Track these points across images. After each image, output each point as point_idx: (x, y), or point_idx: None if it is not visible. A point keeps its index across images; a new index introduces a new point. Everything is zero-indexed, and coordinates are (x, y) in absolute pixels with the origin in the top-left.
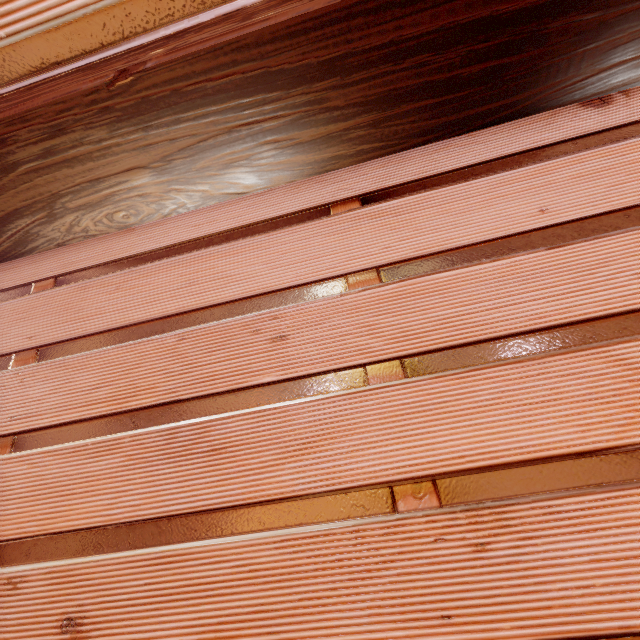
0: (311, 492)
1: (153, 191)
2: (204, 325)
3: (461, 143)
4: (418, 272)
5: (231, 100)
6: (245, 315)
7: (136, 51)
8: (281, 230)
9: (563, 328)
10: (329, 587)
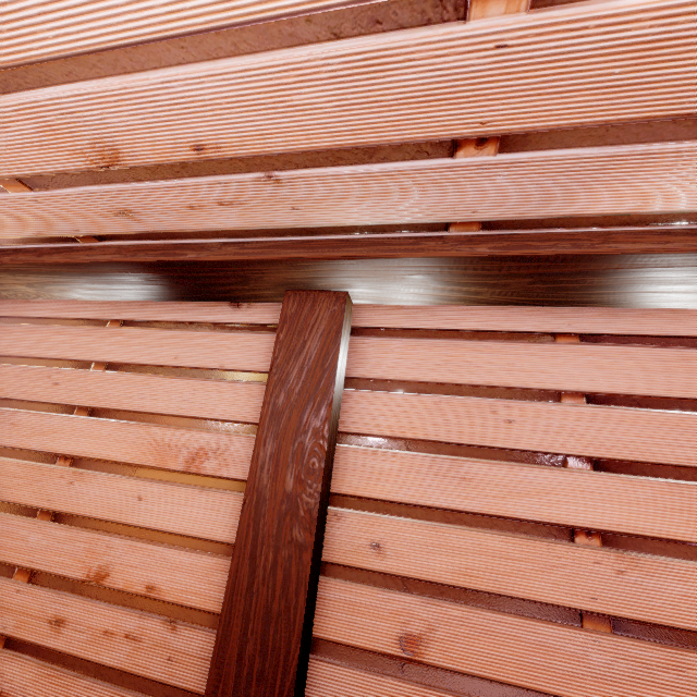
0: (35, 450)
1: (31, 291)
2: (34, 367)
3: (175, 306)
4: (118, 371)
5: (47, 275)
6: (50, 367)
7: (3, 252)
8: (84, 327)
9: (145, 414)
10: (24, 482)
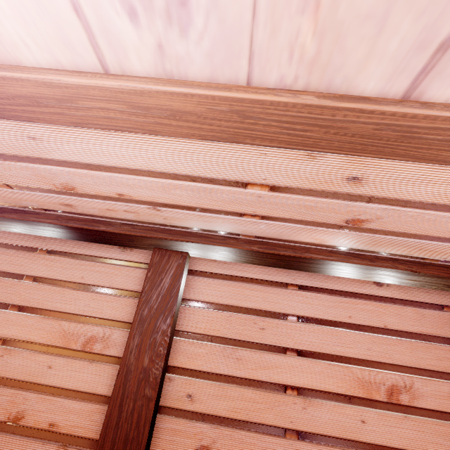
0: None
1: None
2: None
3: (84, 245)
4: (42, 282)
5: (2, 221)
6: None
7: None
8: (21, 251)
9: (58, 312)
10: None
